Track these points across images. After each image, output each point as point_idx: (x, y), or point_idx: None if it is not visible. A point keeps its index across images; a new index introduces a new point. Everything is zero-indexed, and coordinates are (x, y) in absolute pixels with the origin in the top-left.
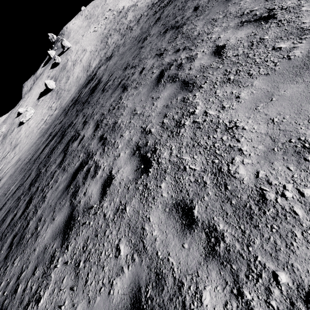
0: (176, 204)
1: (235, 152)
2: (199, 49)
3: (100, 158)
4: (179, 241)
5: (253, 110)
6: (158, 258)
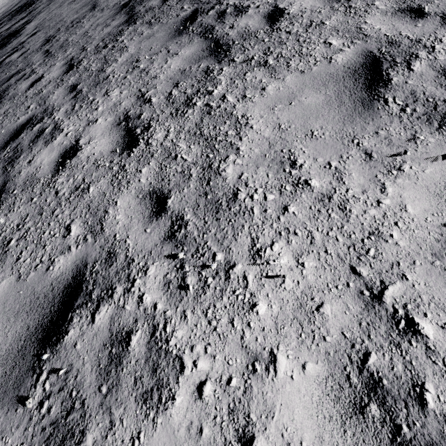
0: None
1: None
2: (73, 120)
3: None
4: None
5: None
6: None
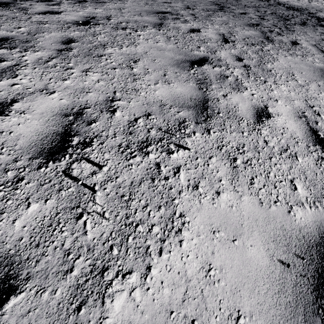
0: (71, 38)
1: (119, 47)
2: (195, 23)
3: (66, 4)
4: (52, 43)
5: (150, 47)
6: (35, 39)
